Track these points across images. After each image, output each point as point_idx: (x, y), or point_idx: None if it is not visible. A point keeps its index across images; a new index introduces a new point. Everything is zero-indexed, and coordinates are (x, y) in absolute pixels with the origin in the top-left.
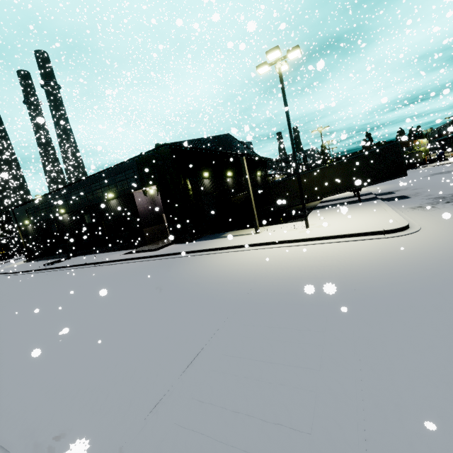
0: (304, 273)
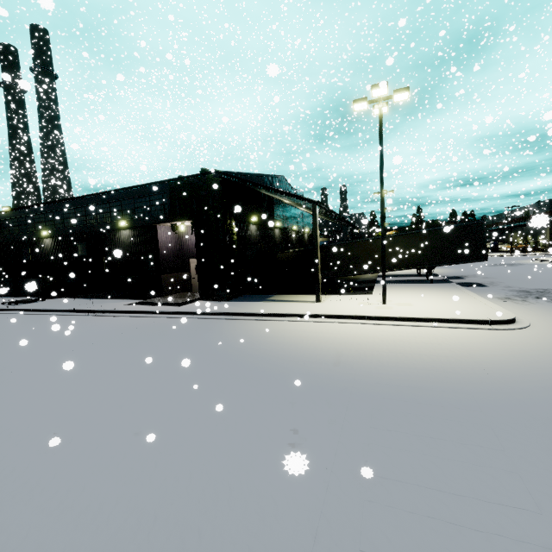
0: (415, 362)
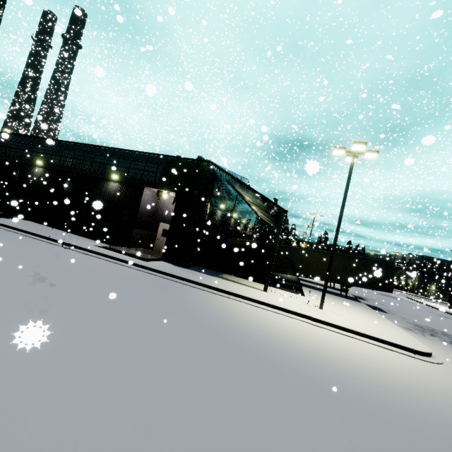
0: (375, 378)
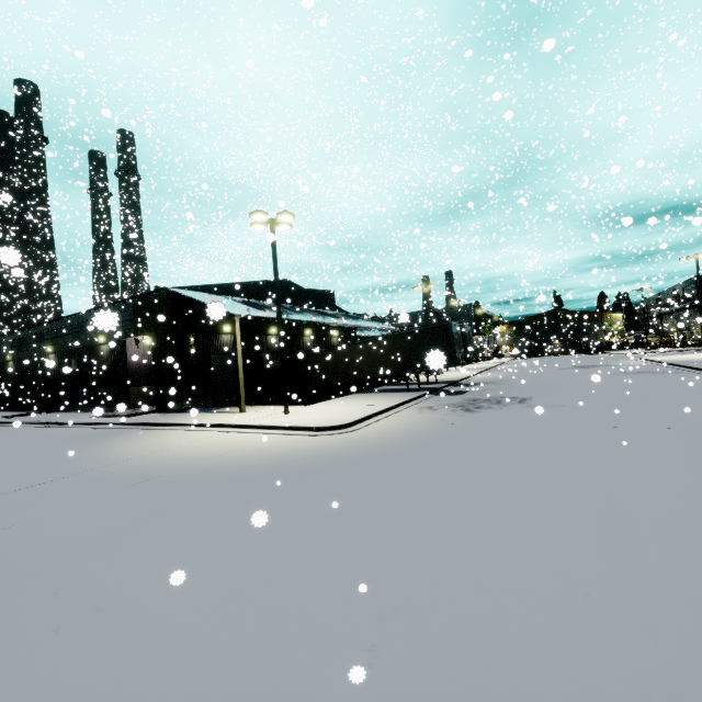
0: (171, 458)
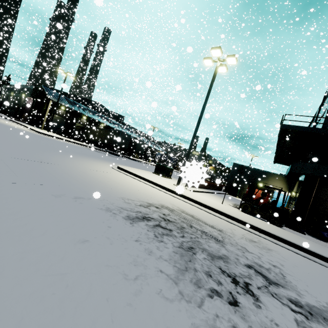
0: None
